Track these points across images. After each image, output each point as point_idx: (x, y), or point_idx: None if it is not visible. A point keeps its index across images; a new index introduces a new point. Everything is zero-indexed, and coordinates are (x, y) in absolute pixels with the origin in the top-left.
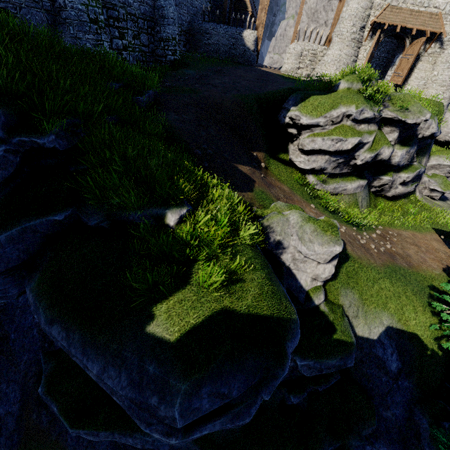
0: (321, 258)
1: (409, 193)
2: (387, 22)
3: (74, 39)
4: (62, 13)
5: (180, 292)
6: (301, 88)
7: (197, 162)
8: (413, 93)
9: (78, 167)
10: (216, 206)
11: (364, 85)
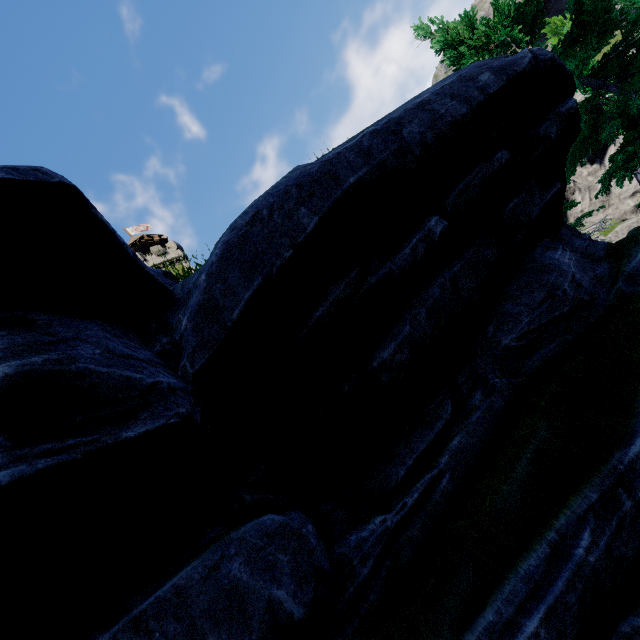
0: None
1: None
2: None
3: None
4: None
5: None
6: None
7: None
8: None
9: None
10: None
11: None
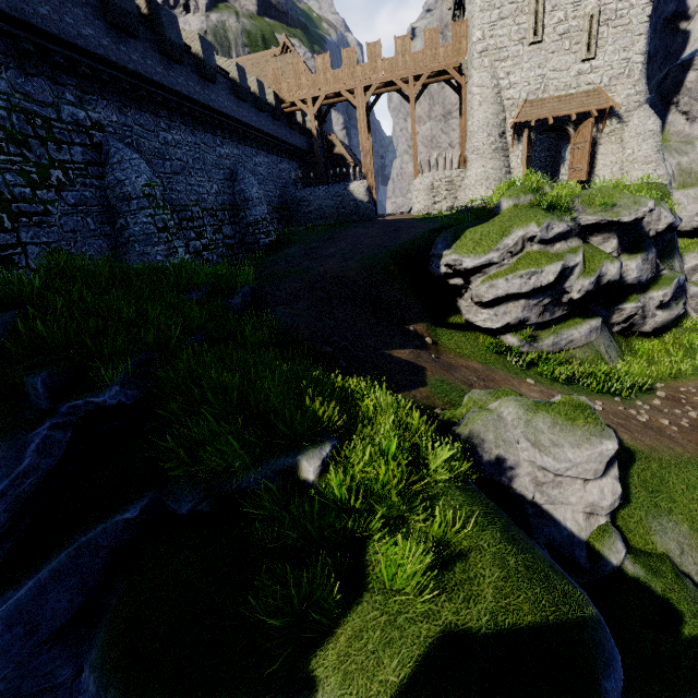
0: (587, 470)
1: (678, 317)
2: (532, 118)
3: (142, 256)
4: (124, 232)
5: (353, 612)
6: (449, 225)
7: (329, 365)
8: (610, 184)
9: (156, 422)
10: (376, 427)
11: (536, 195)
